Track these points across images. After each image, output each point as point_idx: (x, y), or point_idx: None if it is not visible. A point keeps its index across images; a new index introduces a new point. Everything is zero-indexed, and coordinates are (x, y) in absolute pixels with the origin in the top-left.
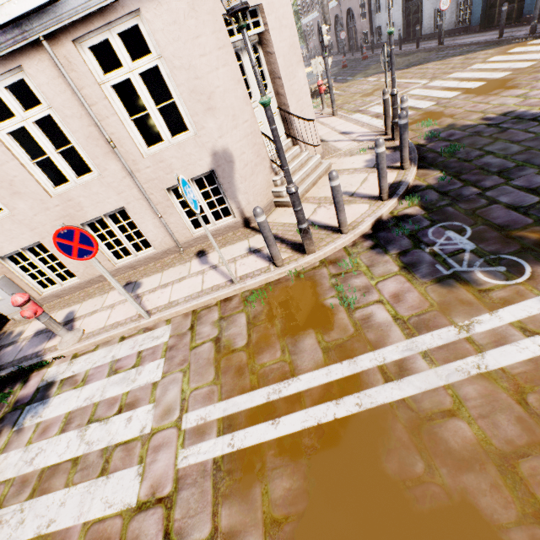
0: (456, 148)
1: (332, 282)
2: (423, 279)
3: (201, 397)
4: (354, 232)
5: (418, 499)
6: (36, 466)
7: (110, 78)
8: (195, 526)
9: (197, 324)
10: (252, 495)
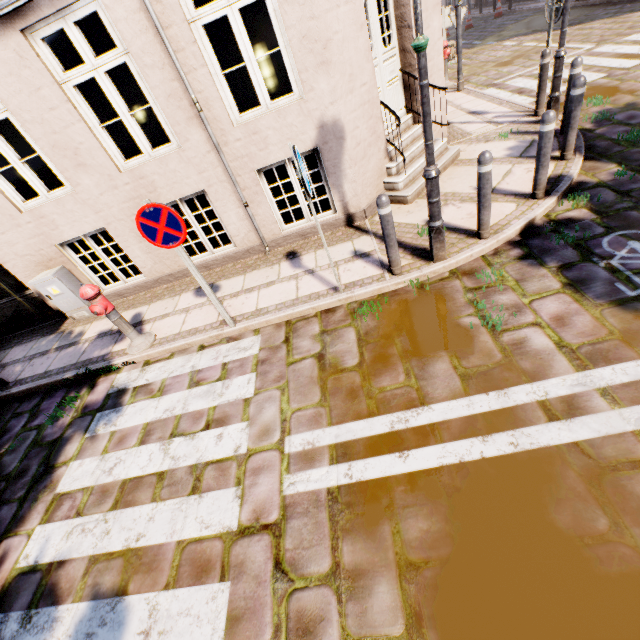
0: (639, 134)
1: (469, 297)
2: (597, 300)
3: (305, 420)
4: (498, 237)
5: (602, 559)
6: (116, 476)
7: (202, 13)
8: (311, 558)
9: (292, 337)
10: (380, 533)
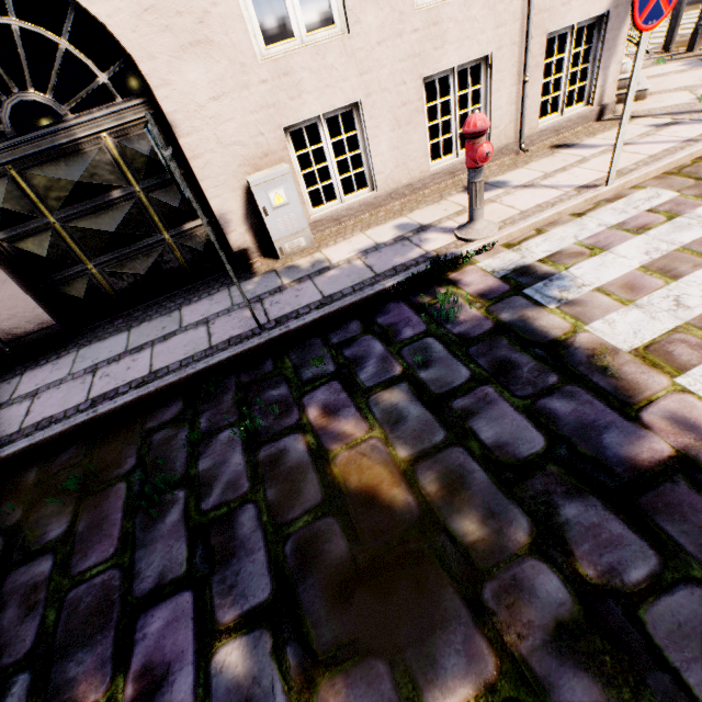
0: None
1: None
2: None
3: None
4: None
5: None
6: None
7: None
8: None
9: (701, 176)
10: None
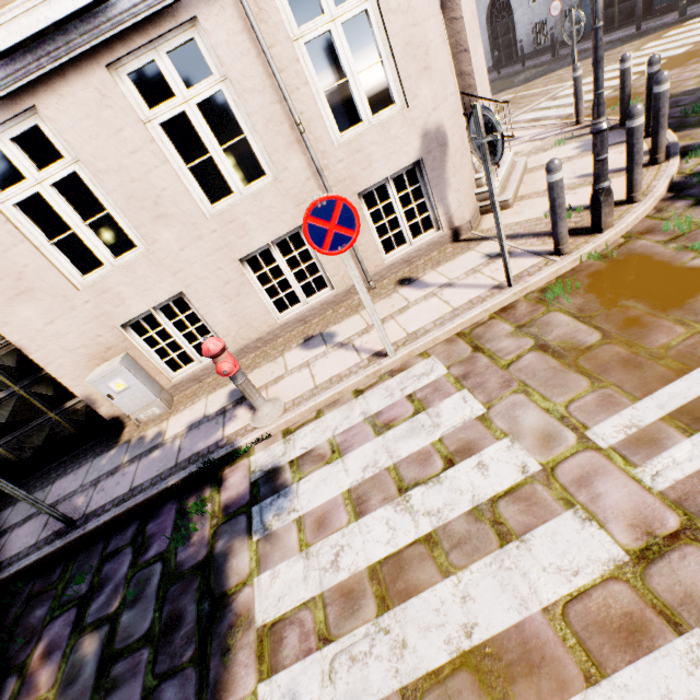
0: None
1: (673, 246)
2: None
3: (593, 407)
4: (653, 196)
5: None
6: (351, 568)
7: (305, 31)
8: None
9: (481, 343)
10: None
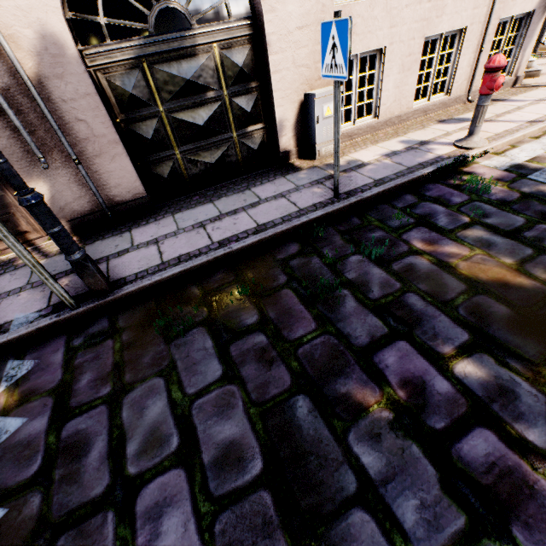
0: None
1: None
2: None
3: None
4: None
5: None
6: None
7: None
8: None
9: None
10: None
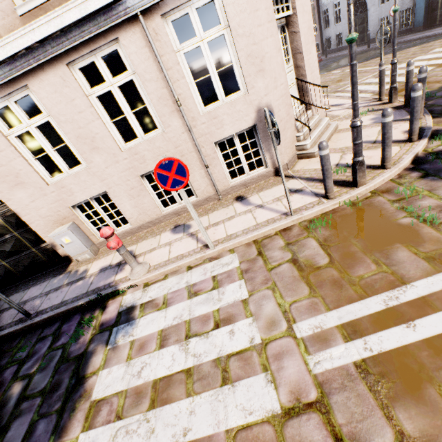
0: None
1: (396, 206)
2: None
3: (304, 309)
4: (398, 166)
5: None
6: (146, 378)
7: (184, 46)
8: (370, 430)
9: (264, 250)
10: (428, 397)
